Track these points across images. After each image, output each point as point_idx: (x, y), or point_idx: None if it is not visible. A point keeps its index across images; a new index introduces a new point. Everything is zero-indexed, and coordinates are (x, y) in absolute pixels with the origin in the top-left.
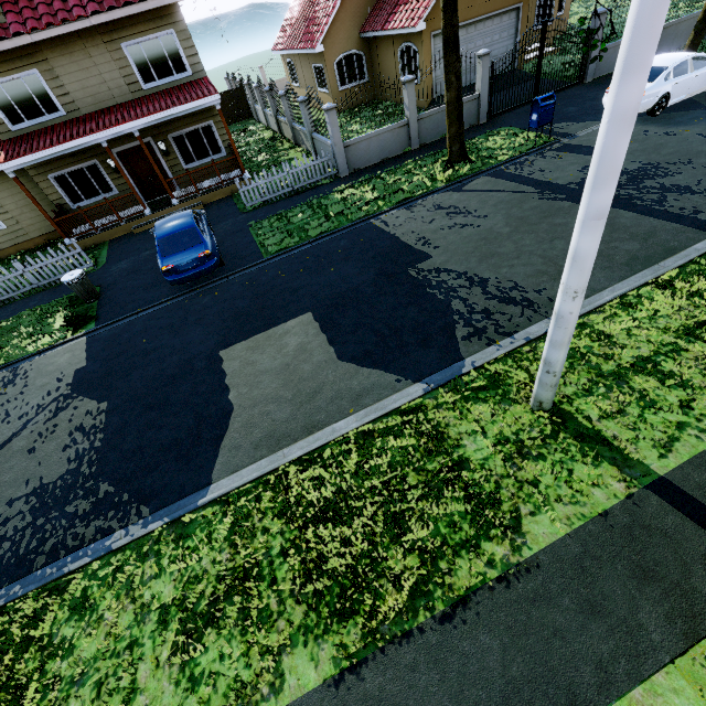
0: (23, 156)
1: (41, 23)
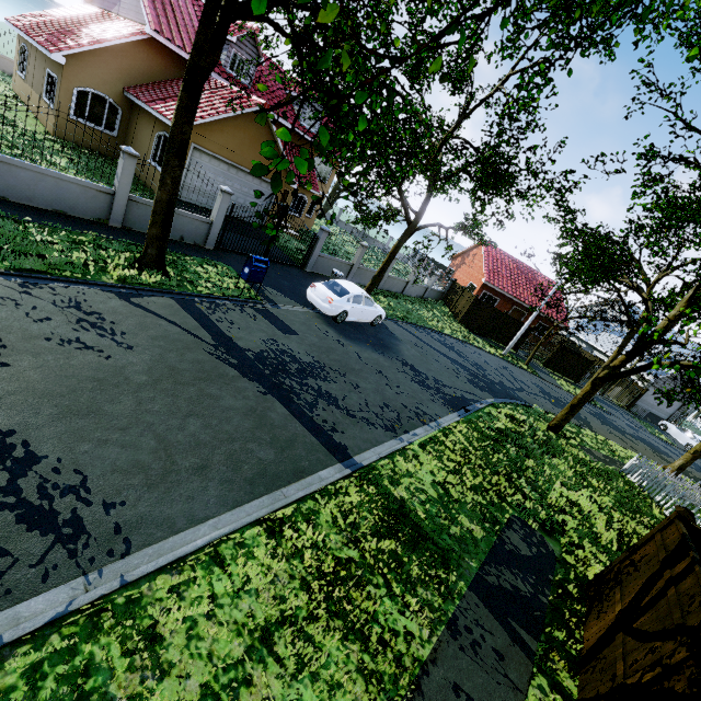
0: None
1: None
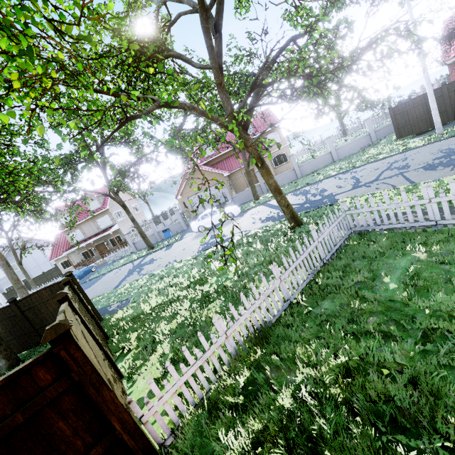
0: (67, 251)
1: (79, 220)
